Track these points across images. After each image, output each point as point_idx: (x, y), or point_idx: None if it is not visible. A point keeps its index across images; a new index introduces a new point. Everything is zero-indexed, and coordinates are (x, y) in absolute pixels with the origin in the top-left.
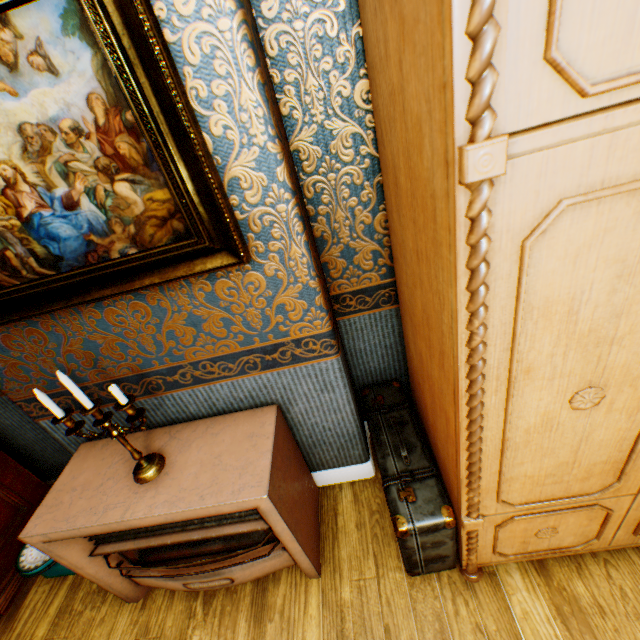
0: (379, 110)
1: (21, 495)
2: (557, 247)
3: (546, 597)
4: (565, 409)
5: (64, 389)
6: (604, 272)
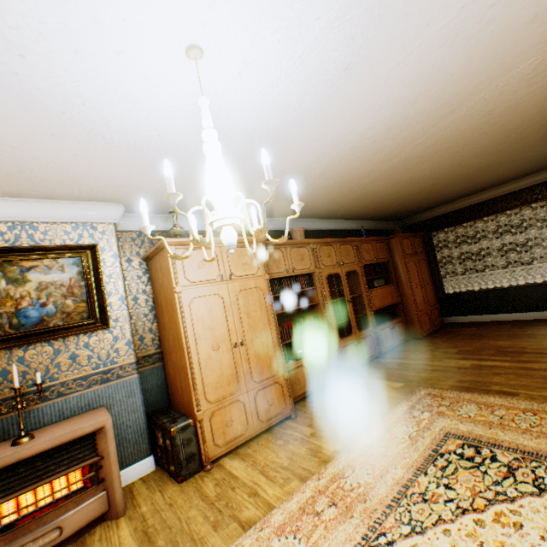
0: (156, 291)
1: None
2: (196, 306)
3: (238, 458)
4: (212, 351)
5: None
6: (206, 311)
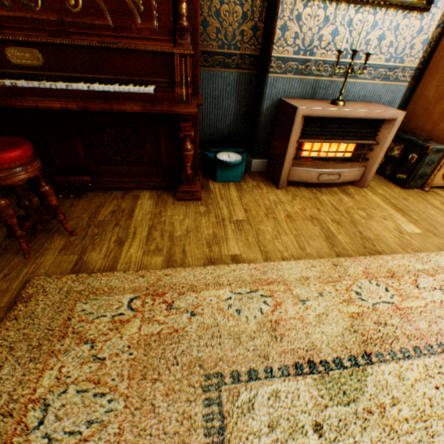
0: None
1: None
2: None
3: None
4: None
5: (299, 58)
6: None
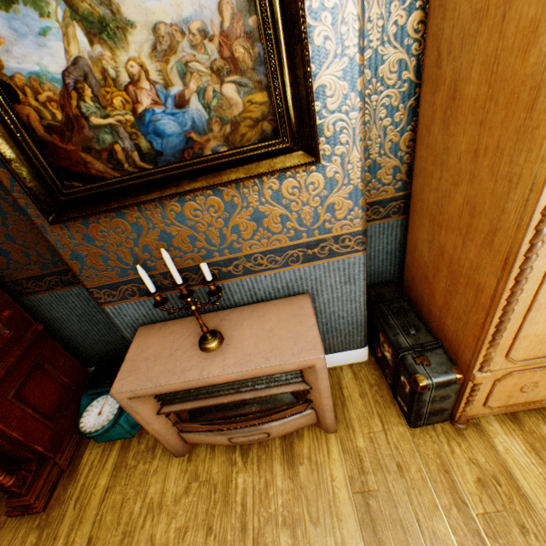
0: (442, 33)
1: (69, 377)
2: None
3: (521, 438)
4: None
5: (133, 277)
6: None
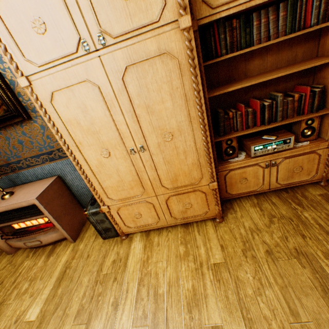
0: None
1: None
2: (60, 104)
3: (144, 242)
4: (103, 158)
5: None
6: (78, 111)
